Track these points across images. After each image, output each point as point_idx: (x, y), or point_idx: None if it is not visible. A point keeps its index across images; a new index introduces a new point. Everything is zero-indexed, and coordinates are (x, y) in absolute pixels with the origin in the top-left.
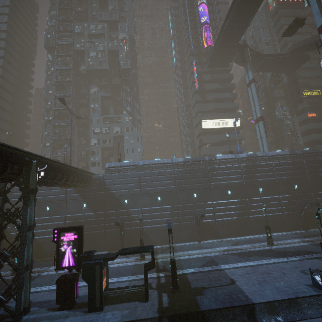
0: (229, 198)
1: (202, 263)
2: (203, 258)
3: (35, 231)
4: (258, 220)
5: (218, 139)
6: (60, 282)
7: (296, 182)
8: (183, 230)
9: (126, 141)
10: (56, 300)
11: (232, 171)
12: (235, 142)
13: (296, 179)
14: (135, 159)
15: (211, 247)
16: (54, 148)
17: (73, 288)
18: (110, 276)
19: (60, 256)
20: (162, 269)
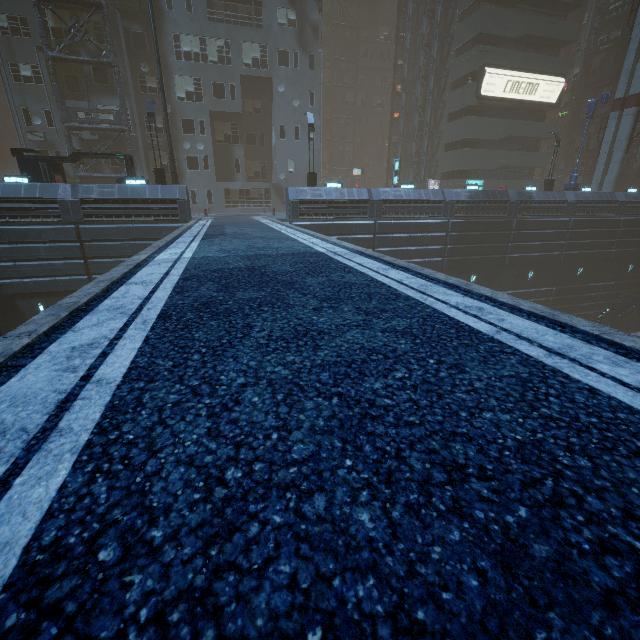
0: (526, 286)
1: None
2: None
3: None
4: None
5: (502, 132)
6: None
7: (635, 259)
8: None
9: (280, 101)
10: None
11: (552, 233)
12: (528, 144)
13: (638, 255)
14: (303, 159)
15: None
16: (61, 95)
17: None
18: None
19: None
20: None
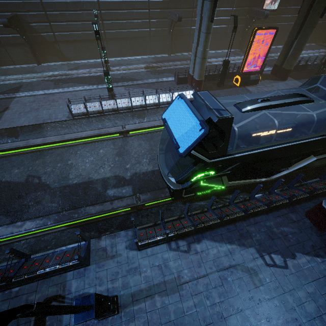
0: None
1: (2, 90)
2: (11, 85)
3: None
4: (116, 37)
5: None
6: None
7: None
8: (9, 48)
9: None
10: None
11: None
12: None
13: None
14: None
15: (41, 72)
16: None
17: None
18: None
19: None
20: None
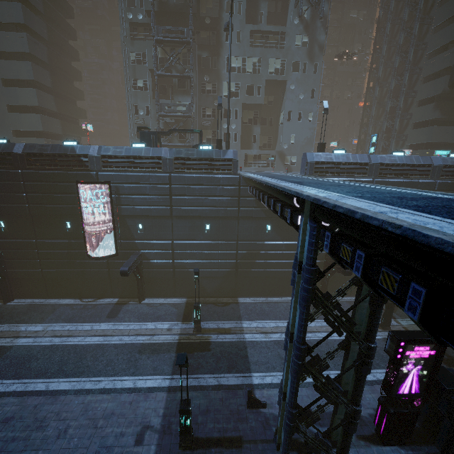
0: None
1: None
2: None
3: (190, 261)
4: None
5: None
6: (396, 415)
7: None
8: None
9: (290, 95)
10: (384, 434)
11: None
12: None
13: None
14: (301, 135)
15: None
16: (158, 96)
17: (413, 423)
18: (376, 365)
19: (398, 380)
20: (449, 359)
